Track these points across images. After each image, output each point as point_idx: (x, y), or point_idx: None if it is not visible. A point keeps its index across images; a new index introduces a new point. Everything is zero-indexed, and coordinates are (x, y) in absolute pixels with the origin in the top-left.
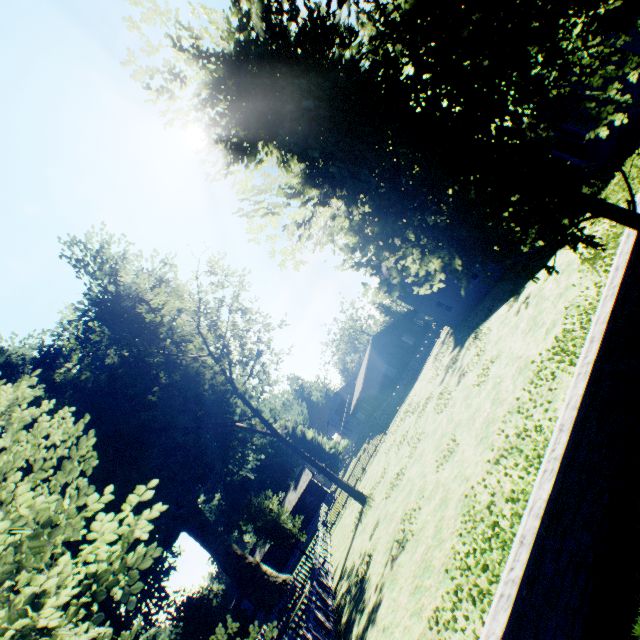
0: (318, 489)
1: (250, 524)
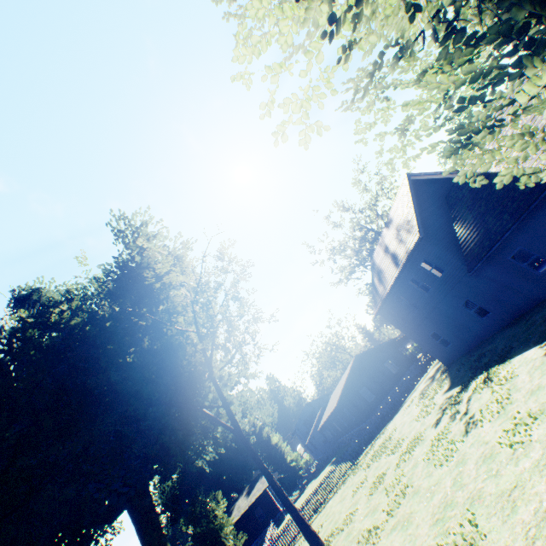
0: (270, 503)
1: (191, 525)
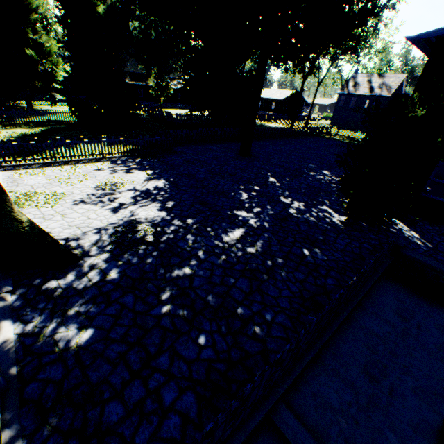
0: None
1: None
